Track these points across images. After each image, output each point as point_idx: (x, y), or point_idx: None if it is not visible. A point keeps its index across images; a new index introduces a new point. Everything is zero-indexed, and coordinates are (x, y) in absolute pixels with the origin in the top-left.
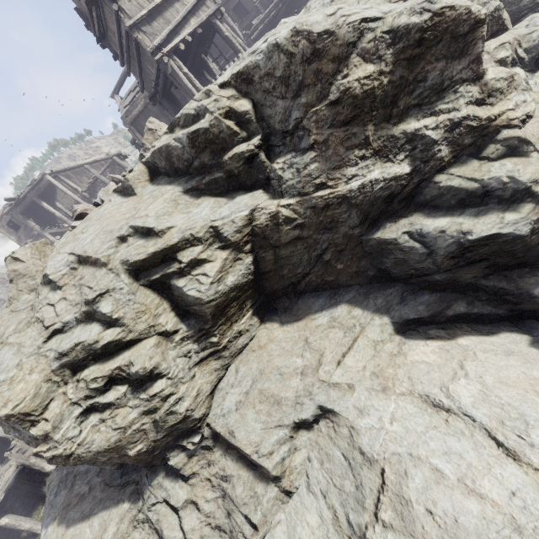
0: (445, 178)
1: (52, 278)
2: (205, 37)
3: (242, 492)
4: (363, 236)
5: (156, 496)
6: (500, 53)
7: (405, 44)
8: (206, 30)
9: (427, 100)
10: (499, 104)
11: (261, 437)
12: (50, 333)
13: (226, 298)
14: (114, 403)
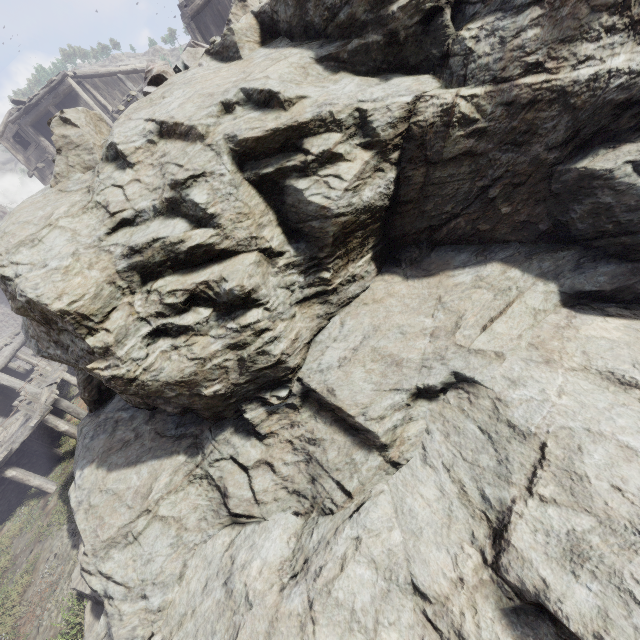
0: None
1: (122, 149)
2: None
3: (336, 457)
4: (558, 165)
5: (221, 452)
6: None
7: None
8: None
9: None
10: None
11: (371, 399)
12: (116, 224)
13: (356, 220)
14: (192, 328)
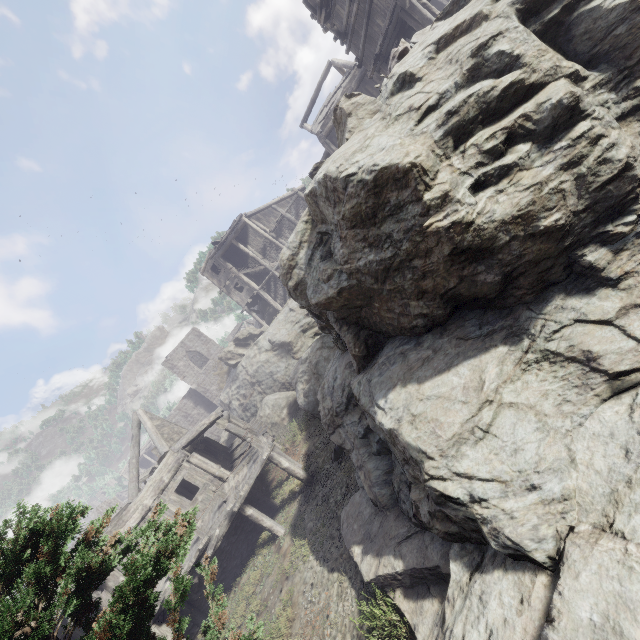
0: None
1: (411, 71)
2: None
3: None
4: None
5: (557, 321)
6: None
7: None
8: None
9: None
10: None
11: None
12: (421, 115)
13: None
14: (516, 164)
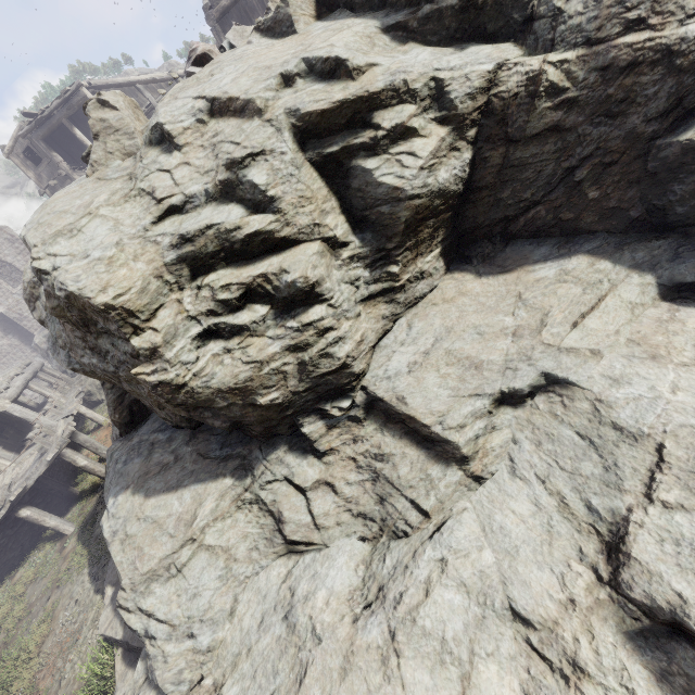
0: None
1: (169, 129)
2: None
3: (409, 473)
4: (656, 139)
5: (273, 473)
6: None
7: None
8: None
9: None
10: None
11: (448, 406)
12: (163, 212)
13: (429, 205)
14: (248, 328)
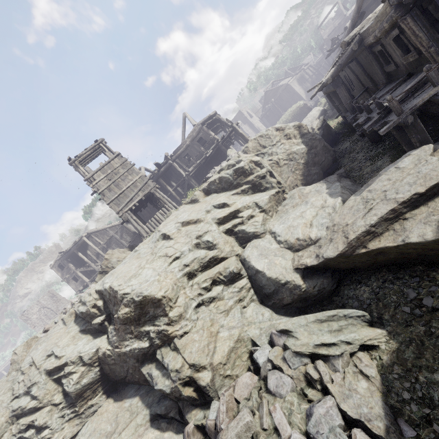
0: (159, 352)
1: (22, 369)
2: (151, 195)
3: None
4: (140, 366)
5: None
6: (203, 284)
7: (136, 304)
8: (150, 193)
9: (152, 319)
10: (175, 326)
11: None
12: (14, 397)
13: (82, 390)
14: (28, 438)
